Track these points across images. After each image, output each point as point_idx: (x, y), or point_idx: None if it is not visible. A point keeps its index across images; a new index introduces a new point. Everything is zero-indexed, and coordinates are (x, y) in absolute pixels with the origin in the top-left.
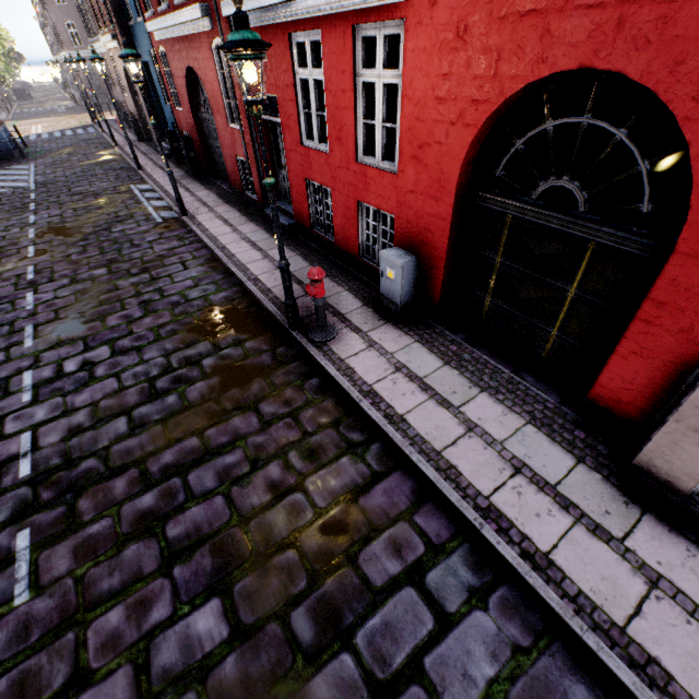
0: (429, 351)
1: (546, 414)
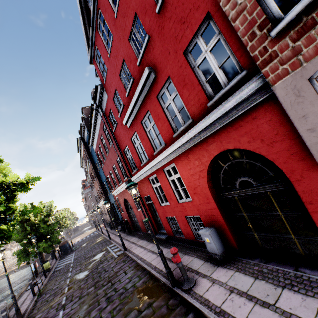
0: (244, 274)
1: None
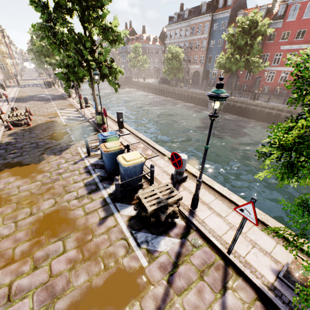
0: None
1: None
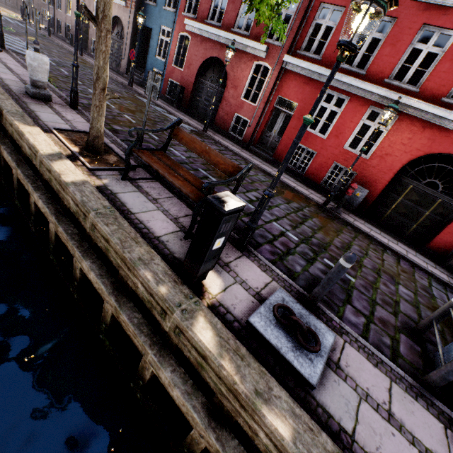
0: (372, 226)
1: (417, 250)
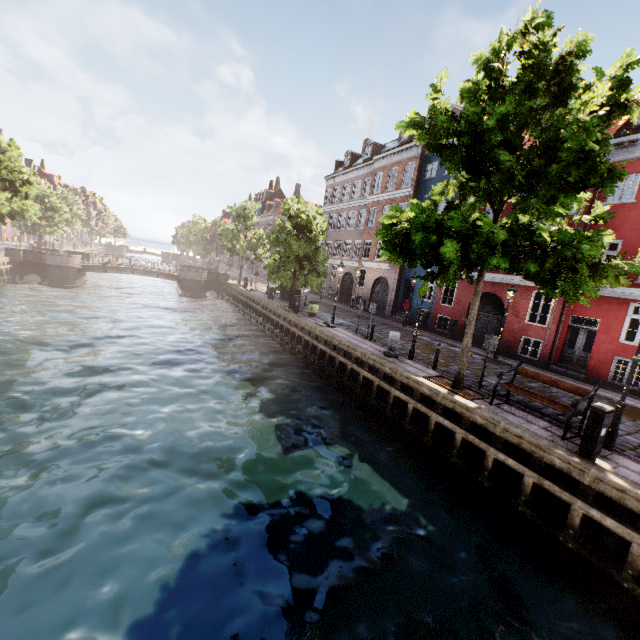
0: None
1: None
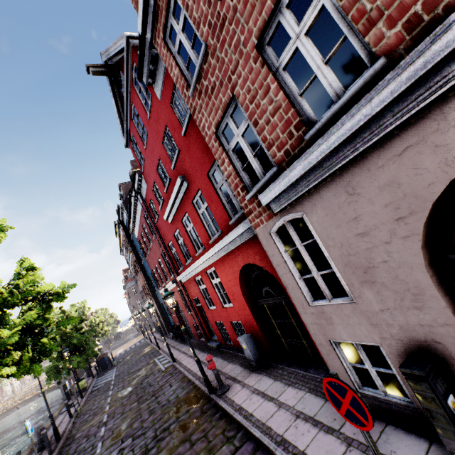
0: (269, 377)
1: (316, 384)
